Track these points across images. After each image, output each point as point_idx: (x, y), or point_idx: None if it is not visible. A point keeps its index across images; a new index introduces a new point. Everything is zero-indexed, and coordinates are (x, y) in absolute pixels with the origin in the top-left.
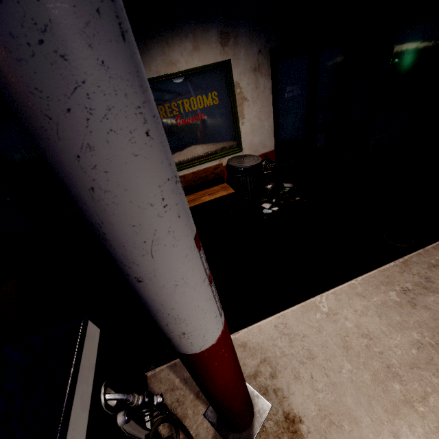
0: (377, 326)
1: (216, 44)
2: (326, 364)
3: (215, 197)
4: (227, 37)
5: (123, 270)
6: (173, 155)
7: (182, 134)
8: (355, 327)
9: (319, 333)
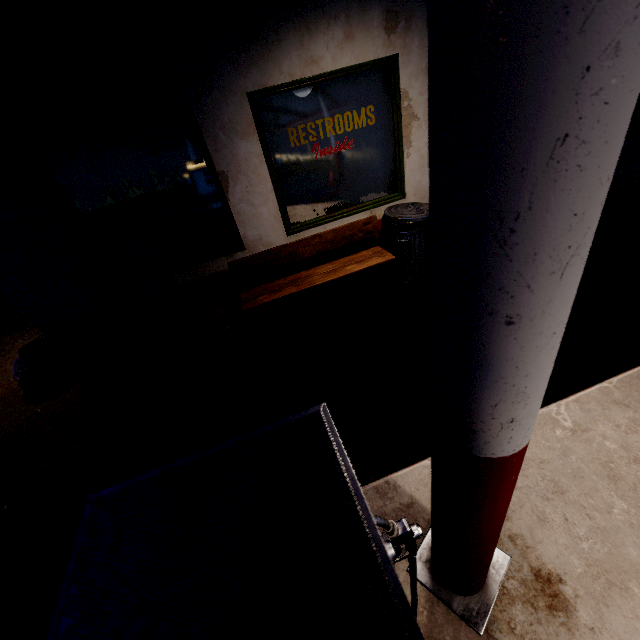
0: None
1: (378, 31)
2: (586, 501)
3: (367, 266)
4: (395, 19)
5: (486, 305)
6: (304, 203)
7: (319, 171)
8: (622, 449)
9: (566, 458)
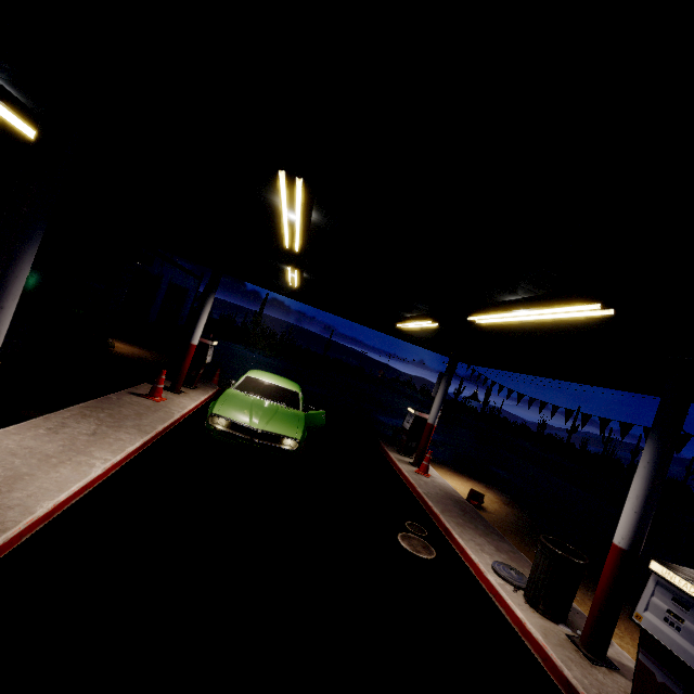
0: (35, 444)
1: None
2: (1, 463)
3: None
4: None
5: None
6: None
7: None
8: (18, 446)
9: None
